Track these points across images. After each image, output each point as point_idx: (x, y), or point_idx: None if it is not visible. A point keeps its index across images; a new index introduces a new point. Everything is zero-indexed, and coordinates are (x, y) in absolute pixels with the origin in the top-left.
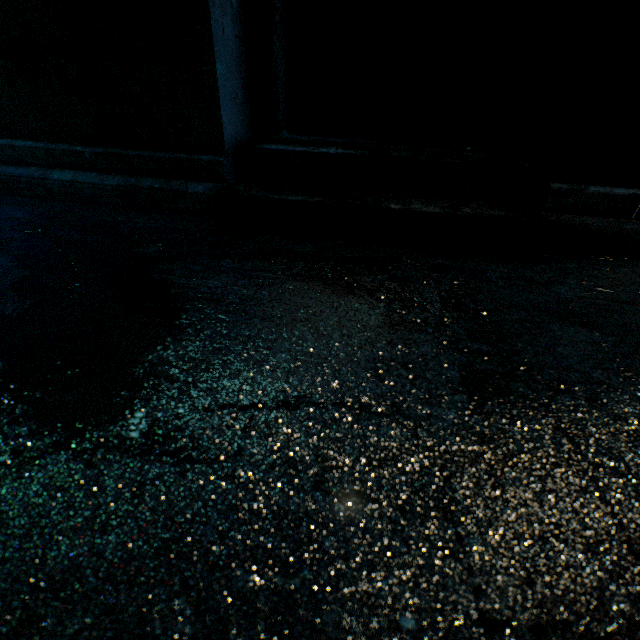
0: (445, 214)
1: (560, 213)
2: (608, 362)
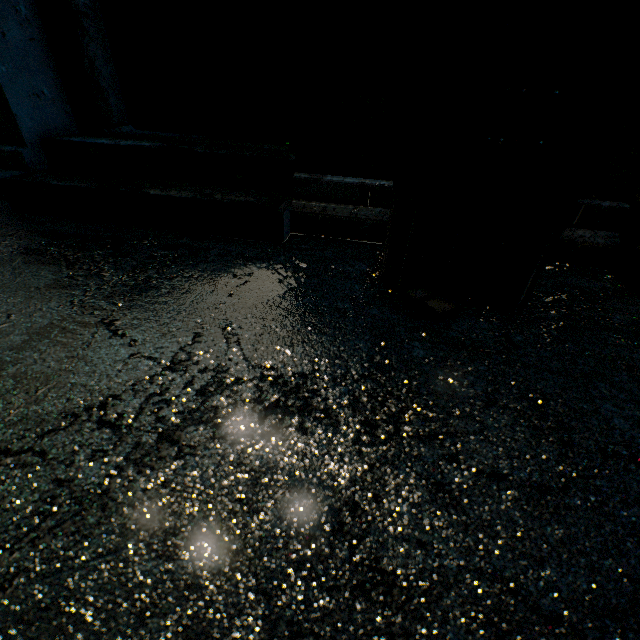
0: (190, 199)
1: (309, 200)
2: (200, 317)
